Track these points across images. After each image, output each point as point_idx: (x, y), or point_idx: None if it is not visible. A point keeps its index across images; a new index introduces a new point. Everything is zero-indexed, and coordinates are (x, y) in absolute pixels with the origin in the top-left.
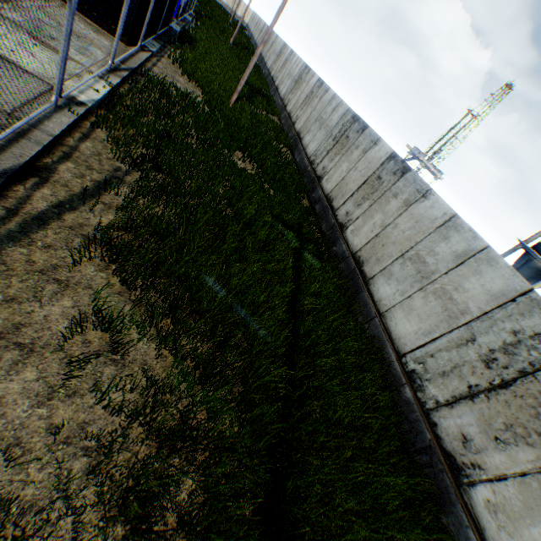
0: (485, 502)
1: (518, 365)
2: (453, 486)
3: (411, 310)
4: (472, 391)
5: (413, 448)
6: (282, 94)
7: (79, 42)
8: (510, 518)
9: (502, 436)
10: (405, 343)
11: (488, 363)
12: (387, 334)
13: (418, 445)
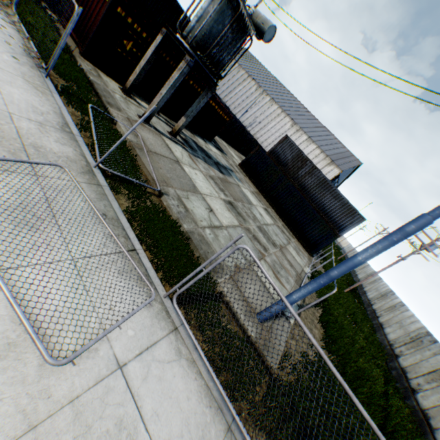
0: None
1: None
2: None
3: None
4: None
5: None
6: (369, 297)
7: (302, 254)
8: None
9: None
10: None
11: None
12: None
13: None
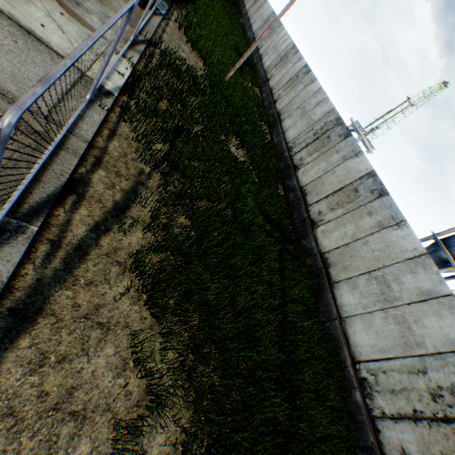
0: None
1: None
2: None
3: (370, 325)
4: (416, 415)
5: (356, 443)
6: (266, 66)
7: (100, 7)
8: None
9: None
10: (360, 352)
11: (434, 396)
12: (345, 338)
13: (360, 442)
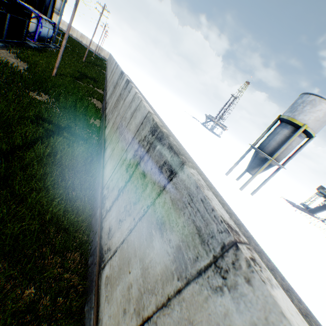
0: (105, 279)
1: (136, 161)
2: (96, 274)
3: (112, 157)
4: (119, 193)
5: (90, 254)
6: (107, 79)
7: None
8: (112, 285)
9: (122, 217)
10: (106, 179)
11: (127, 168)
12: (102, 178)
13: (92, 250)
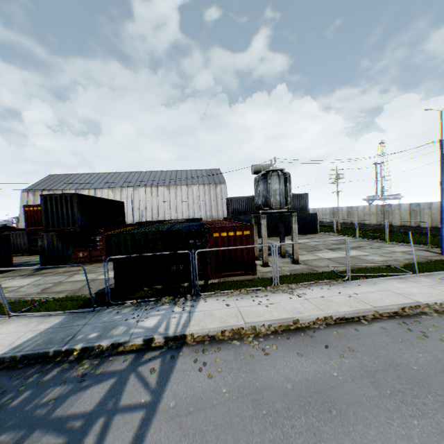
0: None
1: None
2: None
3: None
4: None
5: None
6: (328, 220)
7: (324, 236)
8: None
9: None
10: None
11: None
12: None
13: None
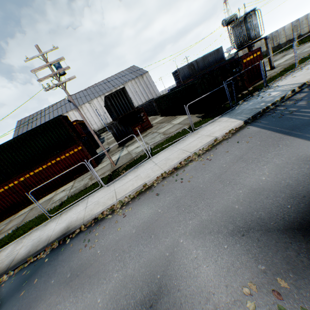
0: None
1: None
2: None
3: None
4: None
5: None
6: None
7: None
8: None
9: None
10: None
11: None
12: None
13: None
